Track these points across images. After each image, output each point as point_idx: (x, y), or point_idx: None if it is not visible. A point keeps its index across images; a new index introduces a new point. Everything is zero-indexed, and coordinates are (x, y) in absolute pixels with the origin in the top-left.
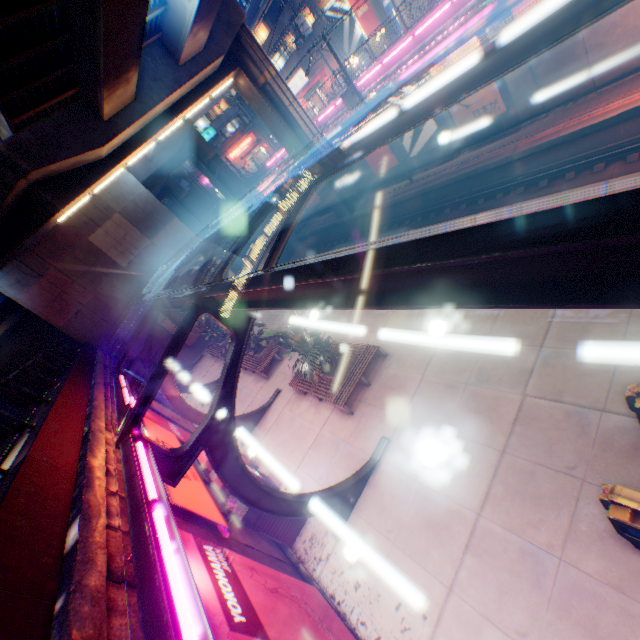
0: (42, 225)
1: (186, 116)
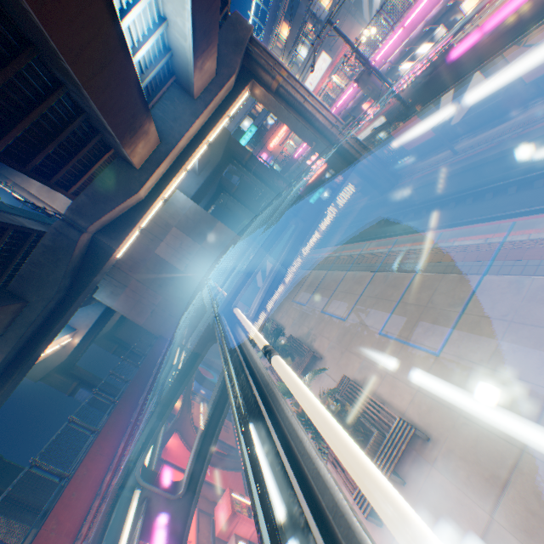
0: (104, 265)
1: (209, 140)
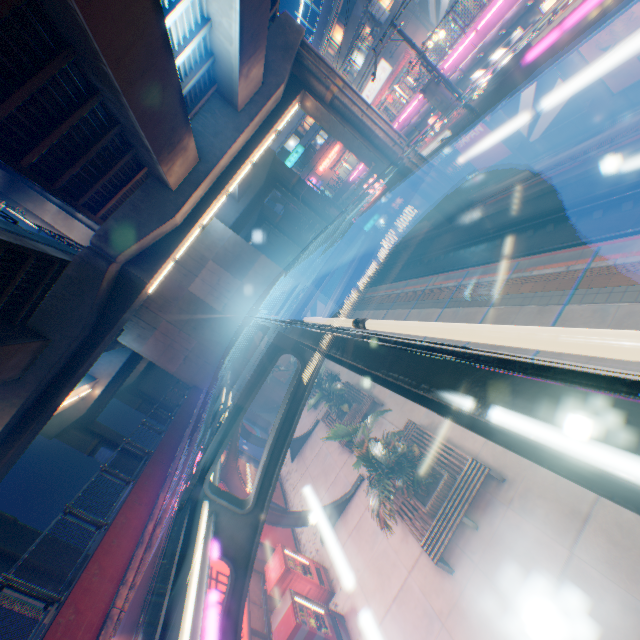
0: (134, 300)
1: (254, 159)
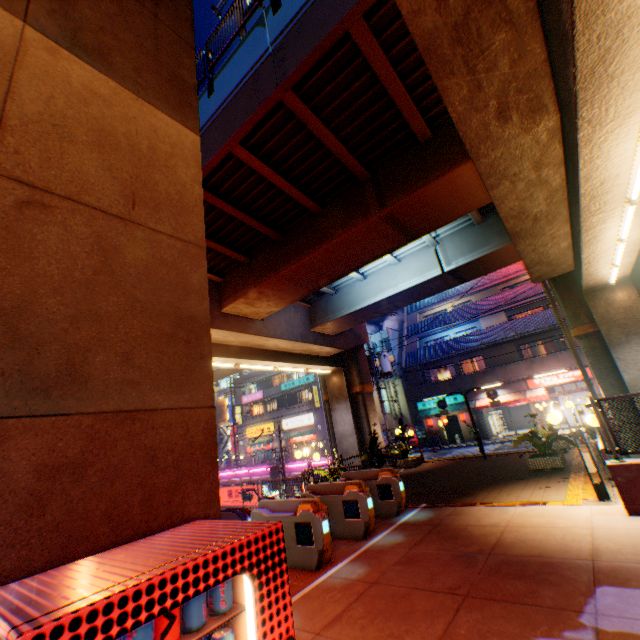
0: None
1: None
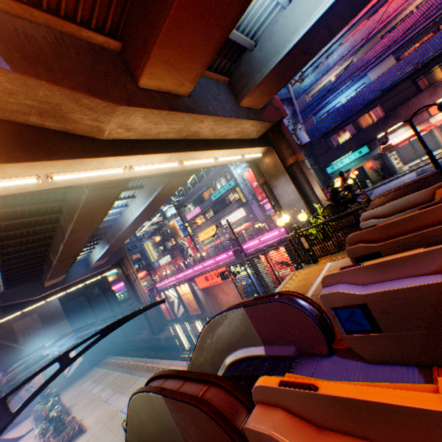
0: None
1: (87, 282)
